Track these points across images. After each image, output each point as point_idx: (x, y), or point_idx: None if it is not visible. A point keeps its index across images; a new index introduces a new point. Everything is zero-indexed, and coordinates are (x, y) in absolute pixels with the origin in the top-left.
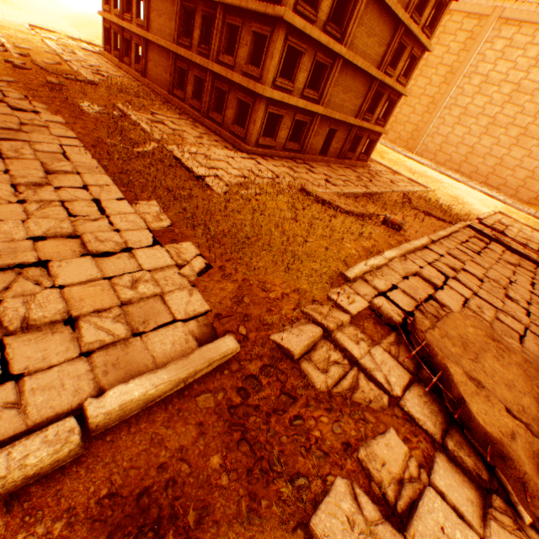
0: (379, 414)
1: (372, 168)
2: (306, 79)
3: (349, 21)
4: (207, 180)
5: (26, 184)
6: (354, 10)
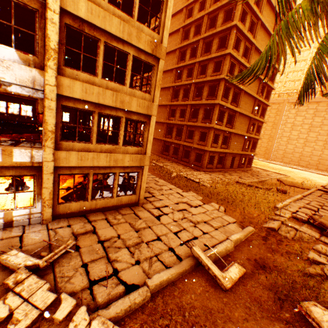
0: (314, 242)
1: (254, 170)
2: (221, 142)
3: (233, 122)
4: (201, 183)
5: (158, 190)
6: (234, 118)
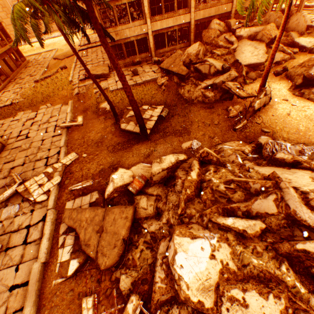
0: (93, 86)
1: (31, 60)
2: None
3: None
4: (14, 102)
5: None
6: None
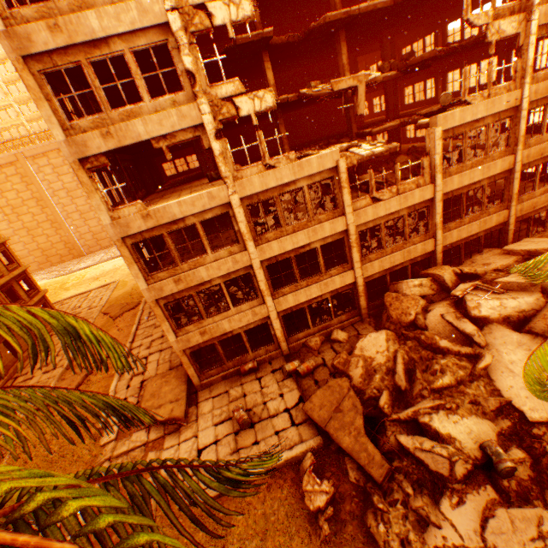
0: (146, 453)
1: (69, 311)
2: None
3: None
4: None
5: None
6: None
